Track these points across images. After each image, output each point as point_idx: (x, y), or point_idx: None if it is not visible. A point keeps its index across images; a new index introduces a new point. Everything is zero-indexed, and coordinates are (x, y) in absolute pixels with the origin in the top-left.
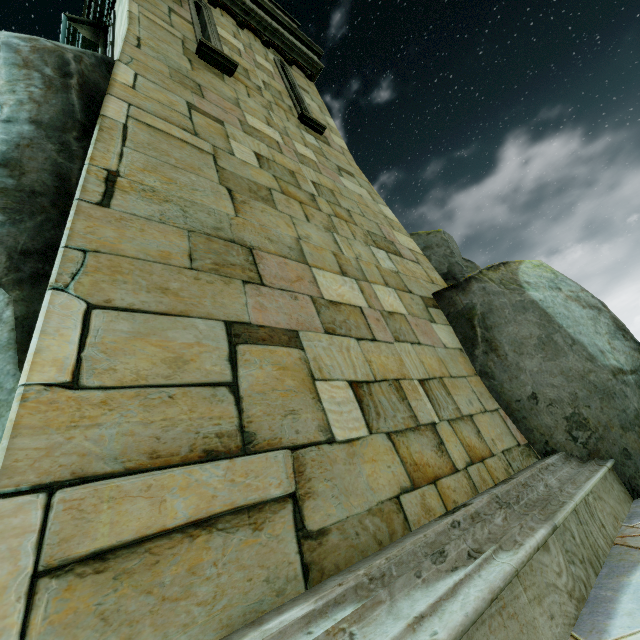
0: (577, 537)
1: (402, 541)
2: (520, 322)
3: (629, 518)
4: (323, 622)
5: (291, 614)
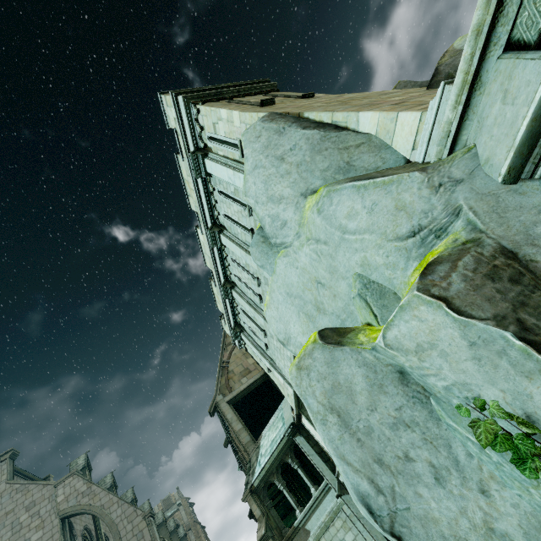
0: None
1: None
2: None
3: None
4: None
5: None
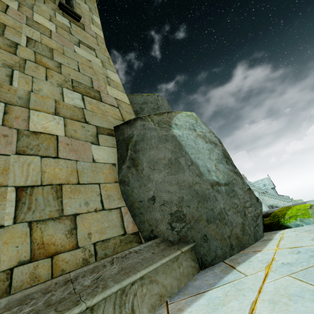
0: None
1: None
2: (160, 148)
3: (178, 293)
4: None
5: None
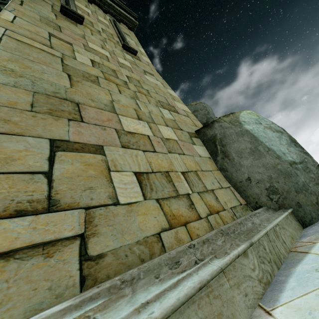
0: (267, 249)
1: (155, 258)
2: (240, 141)
3: (300, 238)
4: (76, 313)
5: (51, 309)
